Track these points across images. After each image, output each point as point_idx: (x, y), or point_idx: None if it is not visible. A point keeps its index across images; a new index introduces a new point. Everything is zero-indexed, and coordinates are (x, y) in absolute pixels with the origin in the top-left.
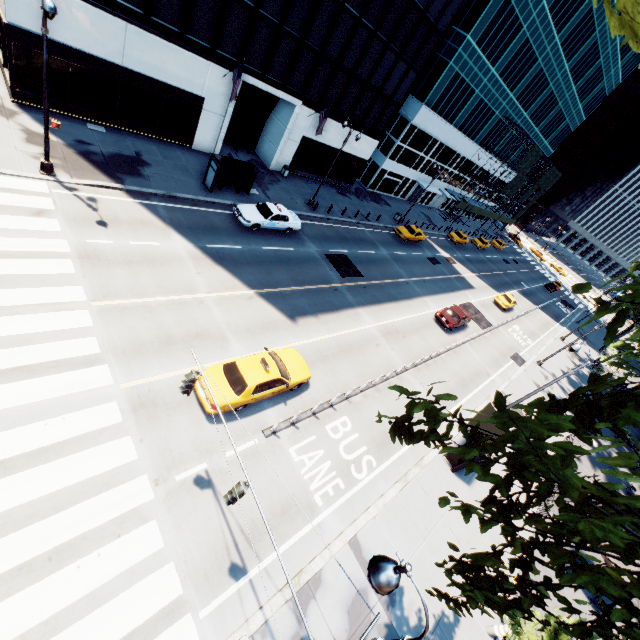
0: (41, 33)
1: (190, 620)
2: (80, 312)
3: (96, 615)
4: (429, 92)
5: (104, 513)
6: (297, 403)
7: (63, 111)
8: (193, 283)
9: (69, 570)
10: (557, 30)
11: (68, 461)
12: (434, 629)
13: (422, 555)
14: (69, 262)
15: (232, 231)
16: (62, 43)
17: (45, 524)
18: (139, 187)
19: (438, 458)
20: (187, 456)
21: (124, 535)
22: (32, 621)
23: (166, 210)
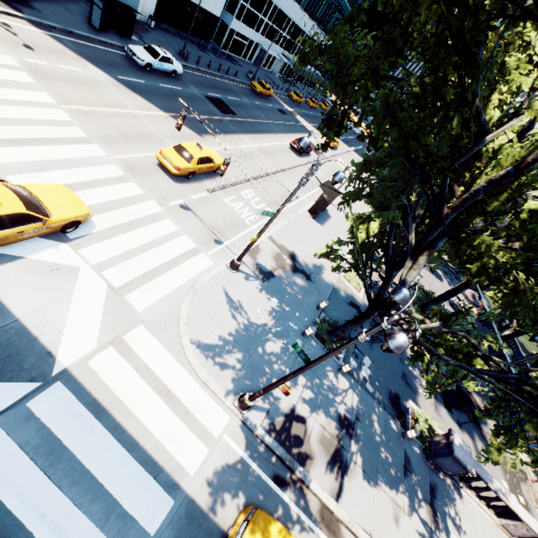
0: None
1: (204, 255)
2: (57, 111)
3: (160, 248)
4: None
5: (140, 213)
6: (221, 180)
7: None
8: (123, 103)
9: (137, 232)
10: None
11: (106, 189)
12: (314, 269)
13: (304, 246)
14: (25, 74)
15: (131, 69)
16: None
17: (113, 213)
18: (38, 19)
19: (305, 213)
20: (170, 196)
21: (156, 223)
22: (132, 246)
23: (71, 43)
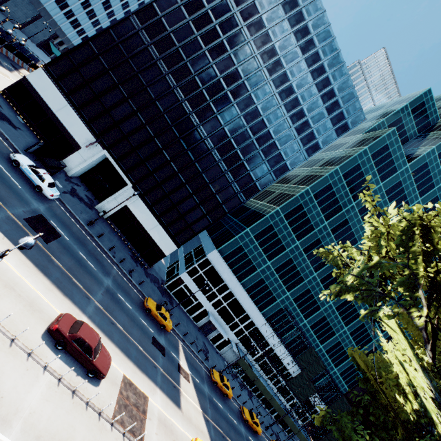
0: (34, 86)
1: None
2: None
3: None
4: (222, 245)
5: None
6: None
7: (15, 108)
8: None
9: None
10: (314, 268)
11: None
12: None
13: None
14: None
15: None
16: (39, 92)
17: None
18: None
19: None
20: None
21: None
22: None
23: None
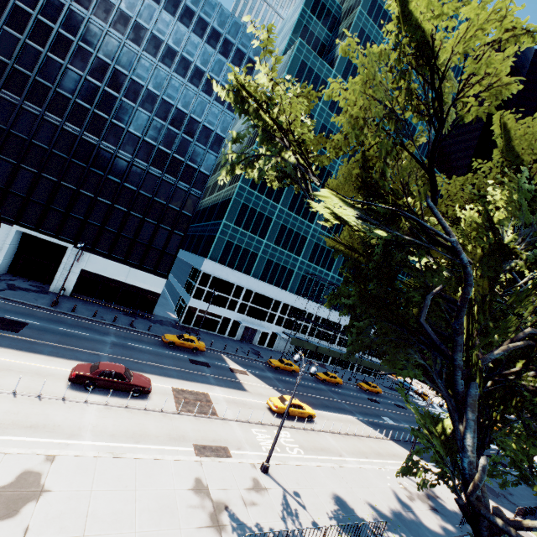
0: None
1: None
2: None
3: None
4: (210, 252)
5: None
6: None
7: None
8: None
9: None
10: (309, 221)
11: None
12: None
13: None
14: None
15: None
16: None
17: None
18: None
19: None
20: None
21: None
22: None
23: None
